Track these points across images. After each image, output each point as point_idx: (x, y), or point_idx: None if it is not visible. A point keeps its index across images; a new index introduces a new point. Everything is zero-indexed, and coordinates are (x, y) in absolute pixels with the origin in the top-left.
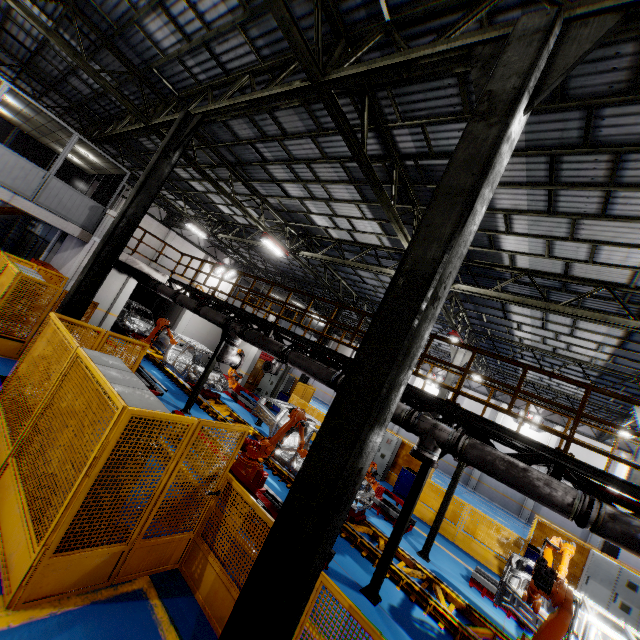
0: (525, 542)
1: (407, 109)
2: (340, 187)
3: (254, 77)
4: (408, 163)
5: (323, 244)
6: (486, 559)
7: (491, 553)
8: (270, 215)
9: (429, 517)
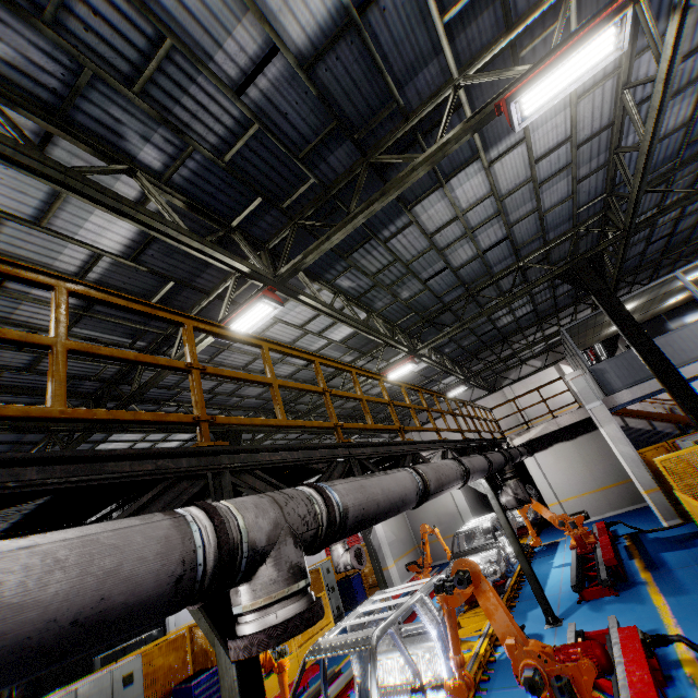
0: None
1: (96, 366)
2: (249, 348)
3: (181, 405)
4: (144, 343)
5: (407, 311)
6: None
7: None
8: (386, 351)
9: None
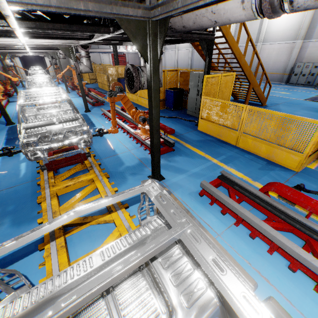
0: (107, 76)
1: None
2: None
3: None
4: None
5: None
6: (107, 89)
7: (107, 86)
8: None
9: (101, 86)
